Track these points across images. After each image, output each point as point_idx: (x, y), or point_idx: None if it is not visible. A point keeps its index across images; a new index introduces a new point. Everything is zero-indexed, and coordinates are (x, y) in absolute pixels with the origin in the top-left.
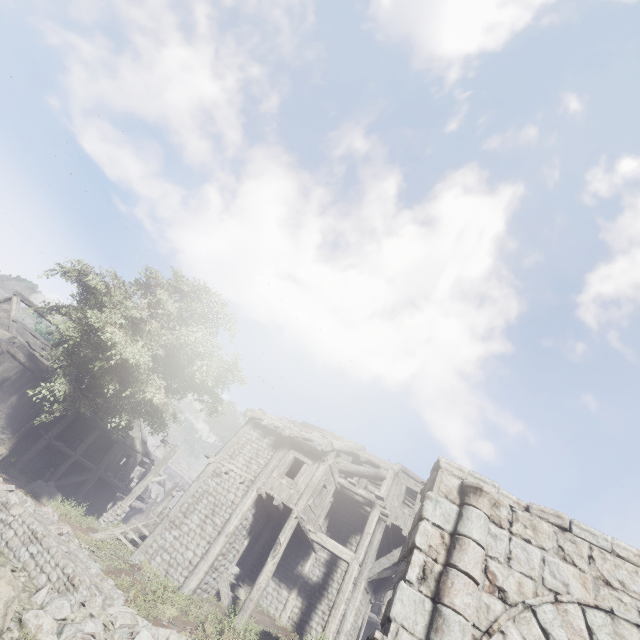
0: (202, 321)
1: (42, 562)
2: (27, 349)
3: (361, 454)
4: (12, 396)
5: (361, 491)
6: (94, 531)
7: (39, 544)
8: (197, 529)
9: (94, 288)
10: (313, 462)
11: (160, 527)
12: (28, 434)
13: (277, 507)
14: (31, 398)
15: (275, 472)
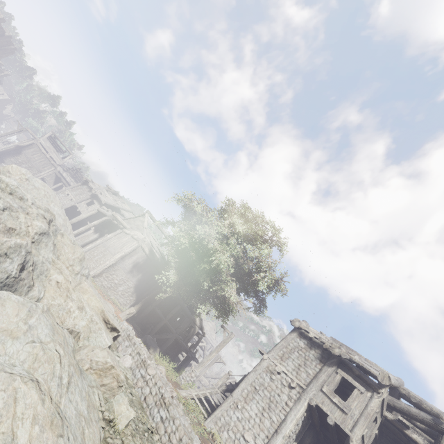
0: (261, 241)
1: (169, 430)
2: (150, 246)
3: (411, 393)
4: (139, 274)
5: (416, 437)
6: (178, 386)
7: (166, 410)
8: (256, 418)
9: (194, 211)
10: (365, 389)
11: (226, 404)
12: (147, 302)
13: (330, 426)
14: (147, 277)
15: (325, 387)
